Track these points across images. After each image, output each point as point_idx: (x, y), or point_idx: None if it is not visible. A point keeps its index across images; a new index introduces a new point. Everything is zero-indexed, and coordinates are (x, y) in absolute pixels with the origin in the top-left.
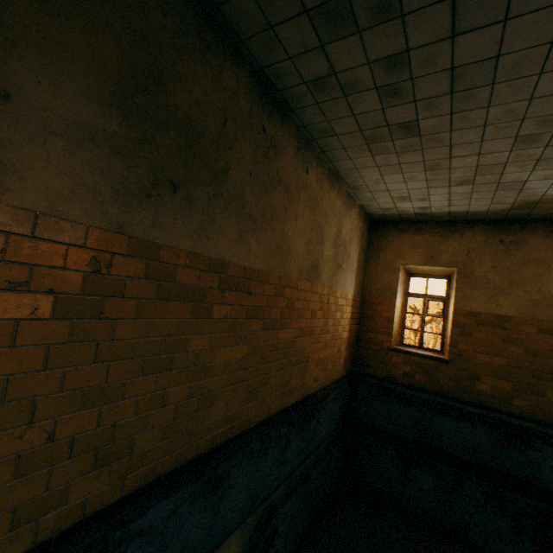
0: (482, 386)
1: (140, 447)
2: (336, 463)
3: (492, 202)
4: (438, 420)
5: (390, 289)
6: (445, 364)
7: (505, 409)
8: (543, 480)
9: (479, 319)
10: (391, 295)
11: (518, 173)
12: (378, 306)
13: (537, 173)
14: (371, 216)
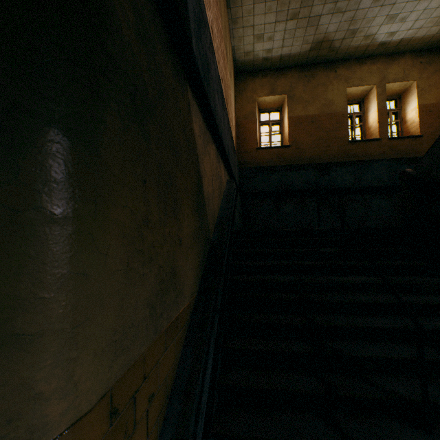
0: (307, 154)
1: None
2: (241, 213)
3: (303, 42)
4: (290, 175)
5: (252, 114)
6: (288, 148)
7: (318, 162)
8: (338, 184)
9: (301, 120)
10: (254, 117)
11: (318, 6)
12: (247, 125)
13: (326, 7)
14: (236, 65)
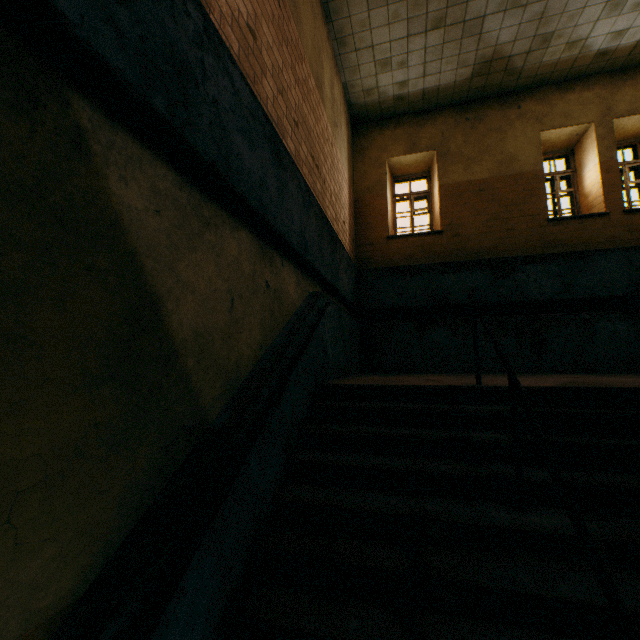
0: (472, 244)
1: (217, 0)
2: (357, 343)
3: (458, 64)
4: (443, 279)
5: (380, 184)
6: (439, 236)
7: (492, 257)
8: (531, 294)
9: (460, 188)
10: (382, 189)
11: (478, 1)
12: (371, 202)
13: (492, 0)
14: (353, 111)
